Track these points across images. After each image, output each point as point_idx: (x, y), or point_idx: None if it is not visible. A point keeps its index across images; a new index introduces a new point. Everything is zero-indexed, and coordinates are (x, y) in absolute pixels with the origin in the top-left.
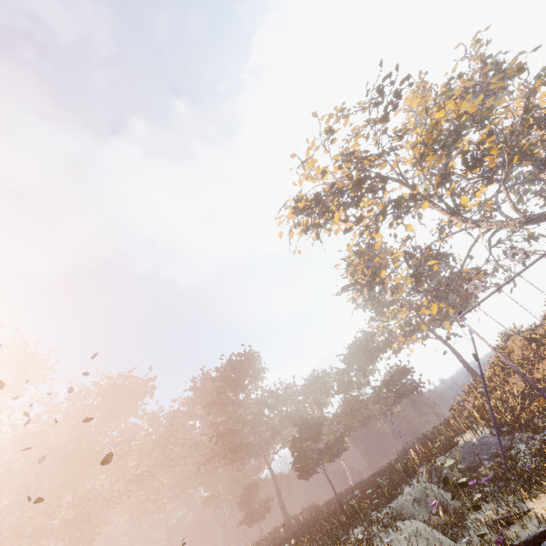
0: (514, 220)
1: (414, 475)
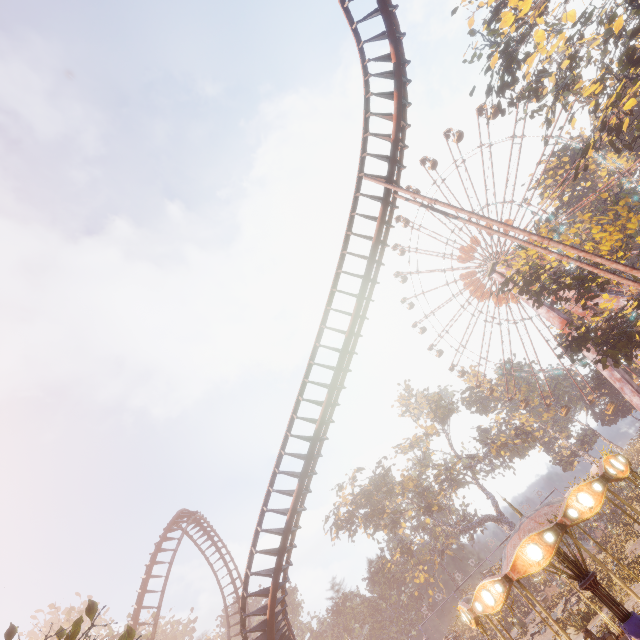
0: (455, 528)
1: None
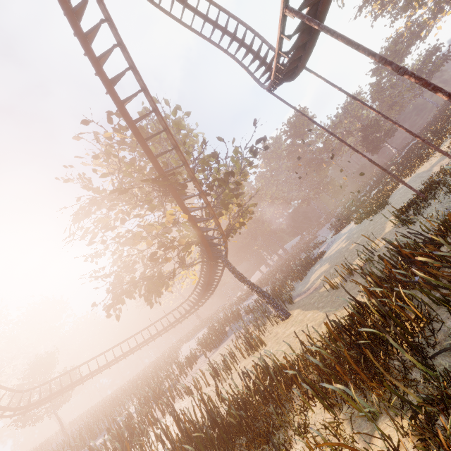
0: None
1: None
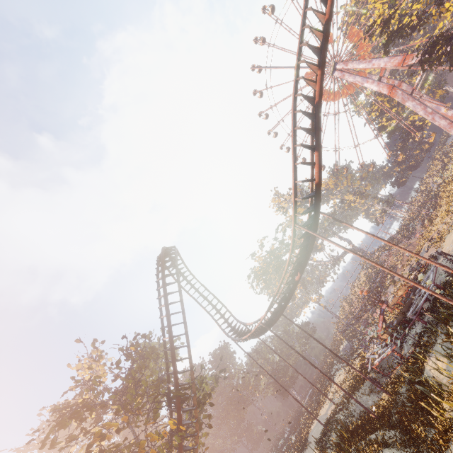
0: (331, 261)
1: (333, 365)
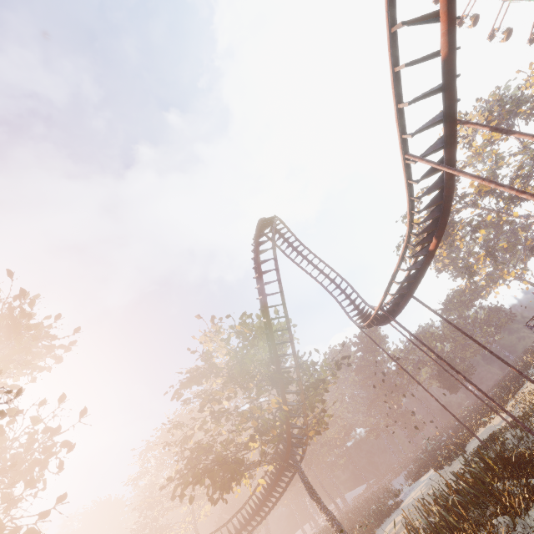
0: None
1: (530, 366)
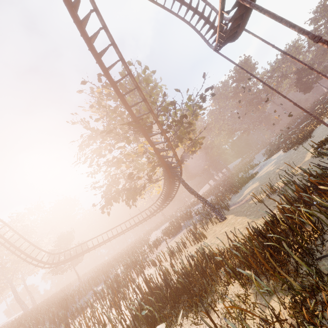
0: None
1: None
